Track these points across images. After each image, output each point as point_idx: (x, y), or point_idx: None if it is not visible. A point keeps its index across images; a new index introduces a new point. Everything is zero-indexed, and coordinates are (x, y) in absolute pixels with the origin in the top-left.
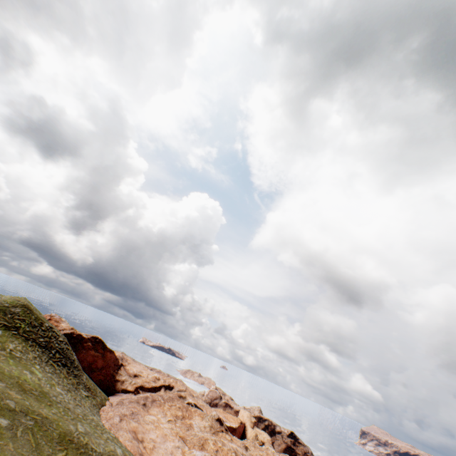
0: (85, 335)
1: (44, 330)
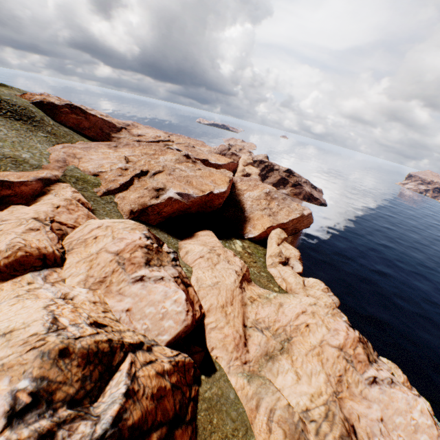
0: (57, 103)
1: None
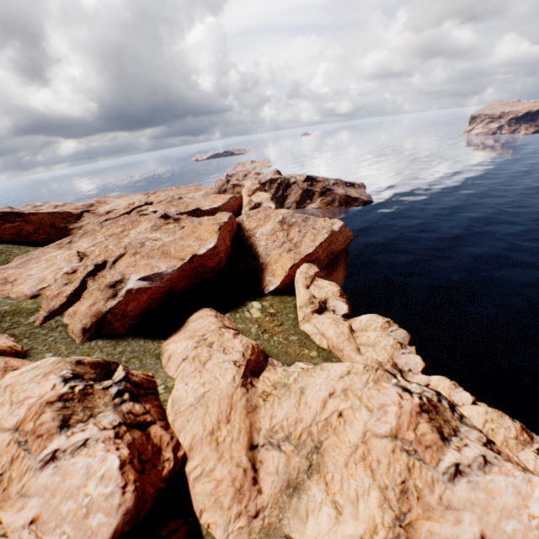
0: None
1: None
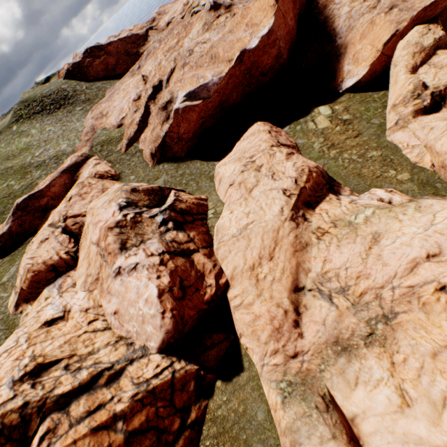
0: (78, 60)
1: (35, 100)
